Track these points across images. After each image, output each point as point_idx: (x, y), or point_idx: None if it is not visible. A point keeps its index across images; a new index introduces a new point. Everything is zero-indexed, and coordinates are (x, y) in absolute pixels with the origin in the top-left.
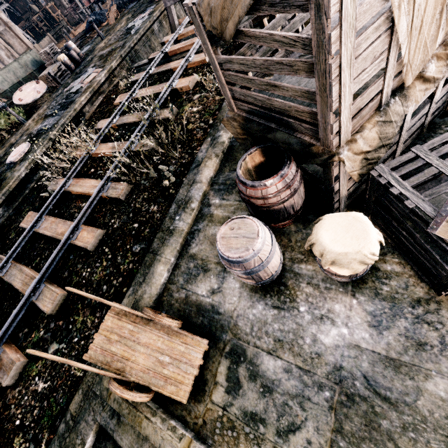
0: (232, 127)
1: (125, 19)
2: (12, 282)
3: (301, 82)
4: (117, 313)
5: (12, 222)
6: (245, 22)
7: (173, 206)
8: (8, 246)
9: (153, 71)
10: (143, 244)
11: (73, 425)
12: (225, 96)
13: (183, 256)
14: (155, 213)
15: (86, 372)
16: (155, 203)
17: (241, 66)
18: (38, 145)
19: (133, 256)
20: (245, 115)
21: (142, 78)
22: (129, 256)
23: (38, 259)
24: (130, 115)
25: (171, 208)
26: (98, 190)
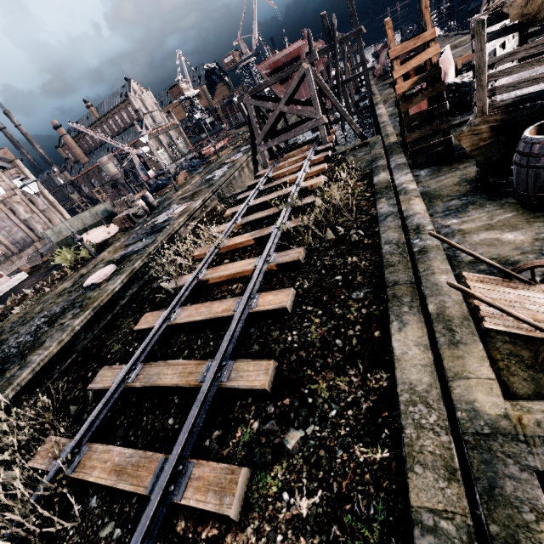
0: (474, 136)
1: (199, 176)
2: (157, 381)
3: (542, 86)
4: (479, 281)
5: (103, 340)
6: (487, 52)
7: (386, 246)
8: (114, 359)
9: (263, 188)
10: (364, 289)
11: (480, 500)
12: (478, 102)
13: (458, 266)
14: (358, 262)
15: (402, 440)
16: (350, 255)
17: (531, 50)
18: (134, 260)
19: (359, 302)
20: (504, 110)
21: (253, 193)
22: (353, 304)
23: (187, 351)
24: (257, 213)
25: (385, 249)
26: (263, 261)
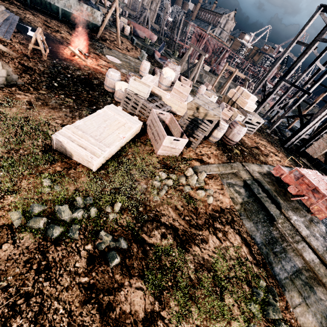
0: None
1: None
2: None
3: None
4: None
5: None
6: None
7: None
8: None
9: None
10: None
11: None
12: None
13: None
14: None
15: None
16: None
17: None
18: None
19: None
20: None
21: None
22: None
23: None
24: None
25: None
26: None
